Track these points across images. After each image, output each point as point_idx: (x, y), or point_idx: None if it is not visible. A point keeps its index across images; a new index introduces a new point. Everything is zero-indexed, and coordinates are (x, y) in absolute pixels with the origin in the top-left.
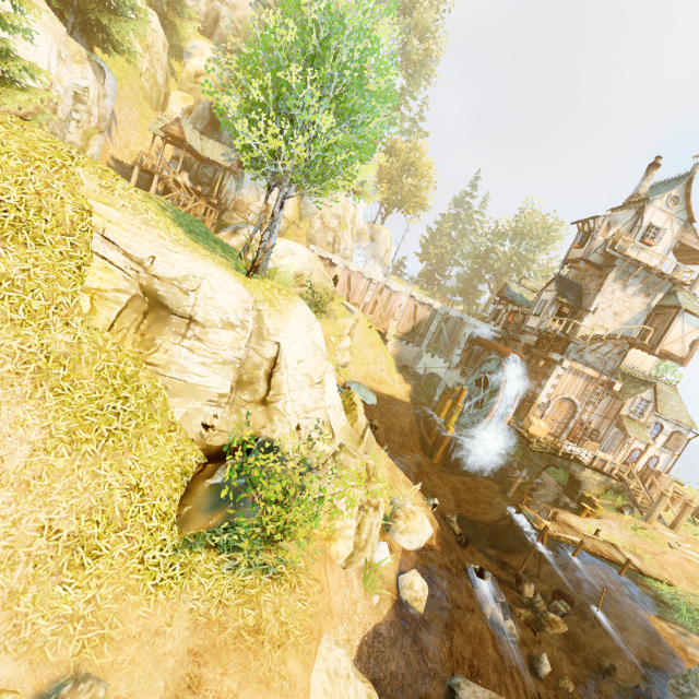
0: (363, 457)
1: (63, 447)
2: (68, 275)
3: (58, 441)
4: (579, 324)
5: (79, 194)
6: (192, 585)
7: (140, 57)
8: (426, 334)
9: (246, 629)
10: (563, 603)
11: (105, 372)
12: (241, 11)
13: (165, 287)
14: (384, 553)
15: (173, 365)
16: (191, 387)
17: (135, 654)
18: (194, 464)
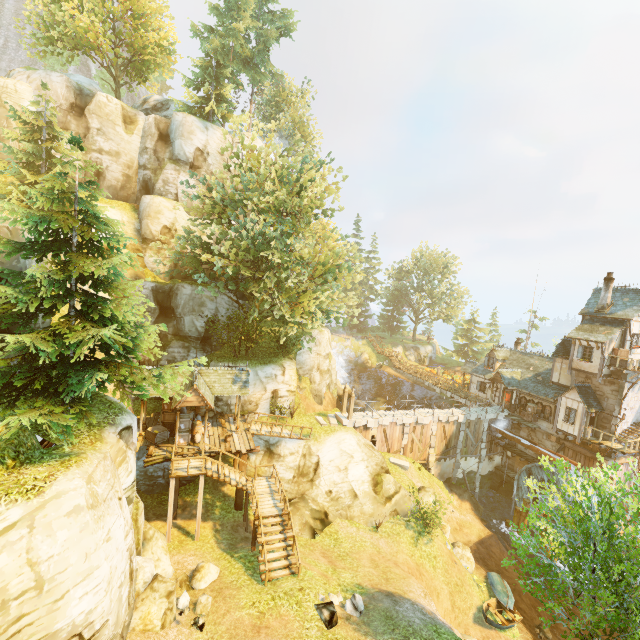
0: None
1: None
2: None
3: None
4: (616, 430)
5: None
6: None
7: None
8: (457, 445)
9: None
10: None
11: None
12: (126, 155)
13: None
14: None
15: None
16: None
17: None
18: None
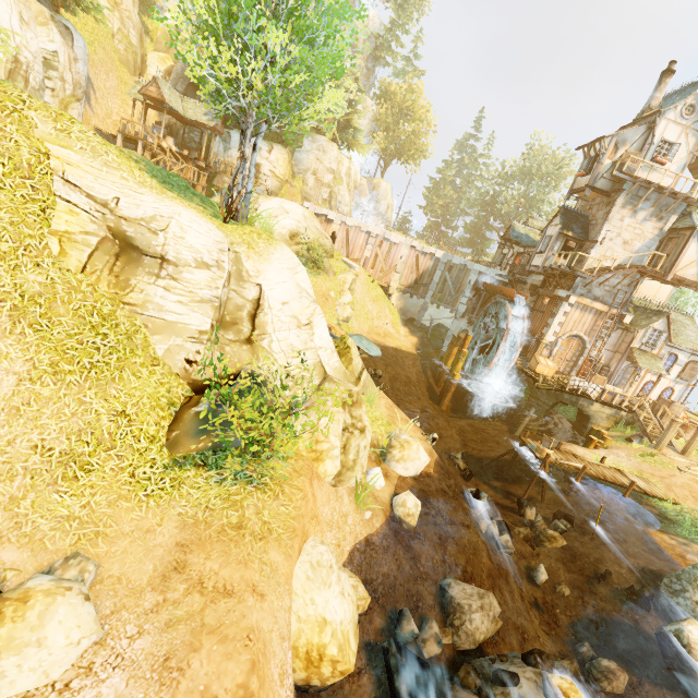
0: (347, 385)
1: (48, 377)
2: (33, 218)
3: (42, 372)
4: (586, 257)
5: (34, 138)
6: (181, 495)
7: (109, 16)
8: (430, 285)
9: (229, 526)
10: (563, 522)
11: (82, 311)
12: None
13: (133, 228)
14: (378, 476)
15: (150, 304)
16: (171, 325)
17: (128, 546)
18: (181, 397)
